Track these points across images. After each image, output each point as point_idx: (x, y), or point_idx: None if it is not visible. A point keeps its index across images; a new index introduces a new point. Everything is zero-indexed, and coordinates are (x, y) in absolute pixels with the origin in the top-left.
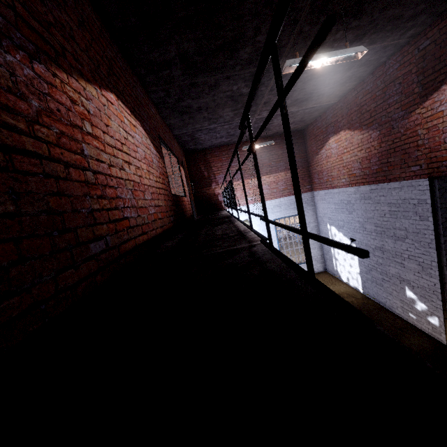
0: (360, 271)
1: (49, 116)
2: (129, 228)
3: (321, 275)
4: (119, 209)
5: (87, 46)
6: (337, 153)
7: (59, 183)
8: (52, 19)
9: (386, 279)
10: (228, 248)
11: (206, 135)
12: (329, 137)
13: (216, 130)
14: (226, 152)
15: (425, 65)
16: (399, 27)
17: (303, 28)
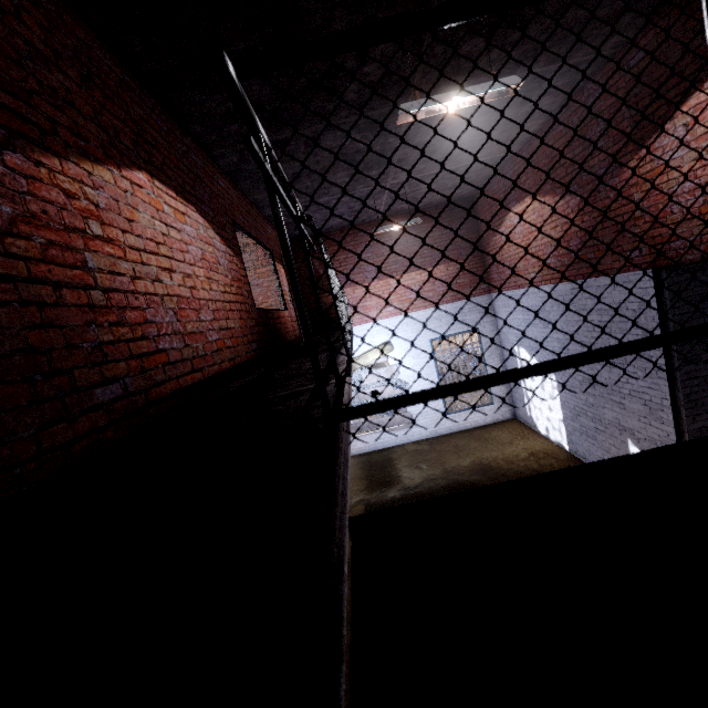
0: (563, 417)
1: (30, 222)
2: (168, 365)
3: (508, 425)
4: (149, 339)
5: (97, 110)
6: (522, 232)
7: (45, 311)
8: (36, 84)
9: (600, 429)
10: (295, 389)
11: (316, 214)
12: (509, 207)
13: (331, 205)
14: (352, 237)
15: (639, 91)
16: (591, 35)
17: (434, 50)
